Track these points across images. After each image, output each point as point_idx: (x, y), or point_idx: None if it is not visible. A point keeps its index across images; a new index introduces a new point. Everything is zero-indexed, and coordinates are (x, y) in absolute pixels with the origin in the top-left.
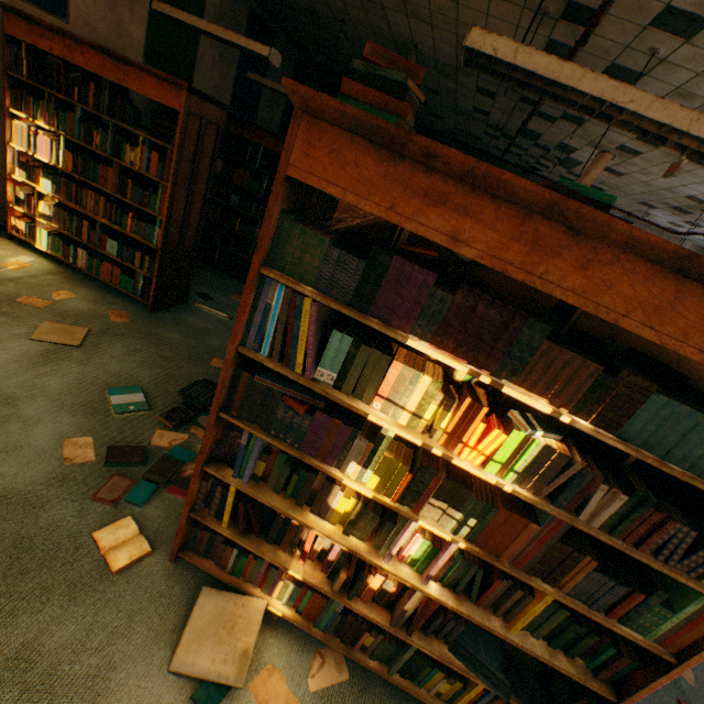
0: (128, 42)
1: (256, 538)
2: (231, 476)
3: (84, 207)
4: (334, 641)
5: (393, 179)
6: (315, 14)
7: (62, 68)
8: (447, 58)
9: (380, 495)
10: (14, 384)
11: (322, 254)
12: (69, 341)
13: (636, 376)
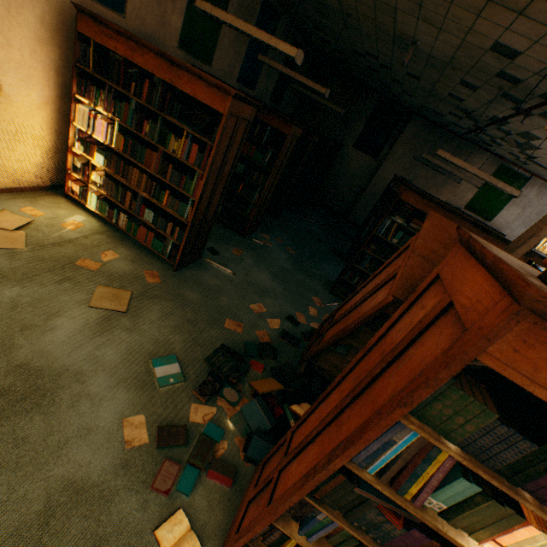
0: (168, 30)
1: None
2: (296, 533)
3: (128, 180)
4: None
5: None
6: (323, 6)
7: (122, 64)
8: (442, 55)
9: None
10: (81, 357)
11: (482, 424)
12: (118, 307)
13: None
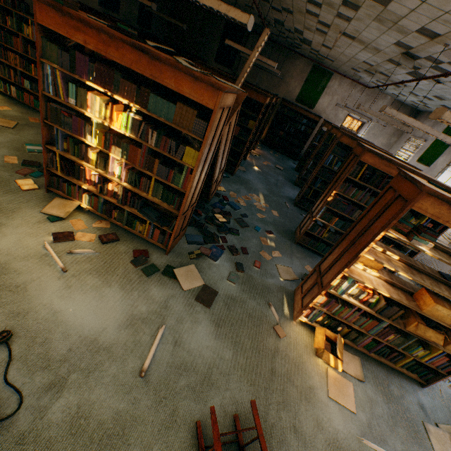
0: None
1: (72, 178)
2: (56, 149)
3: (10, 62)
4: (105, 216)
5: (65, 23)
6: None
7: None
8: None
9: (98, 147)
10: None
11: (57, 53)
12: (8, 126)
13: (144, 88)
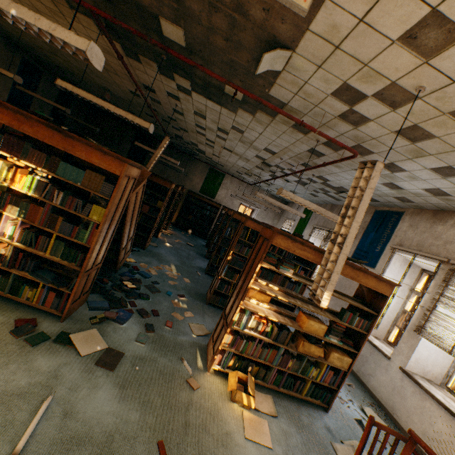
0: None
1: None
2: None
3: None
4: None
5: None
6: (59, 67)
7: None
8: (125, 98)
9: None
10: None
11: None
12: None
13: (55, 157)
